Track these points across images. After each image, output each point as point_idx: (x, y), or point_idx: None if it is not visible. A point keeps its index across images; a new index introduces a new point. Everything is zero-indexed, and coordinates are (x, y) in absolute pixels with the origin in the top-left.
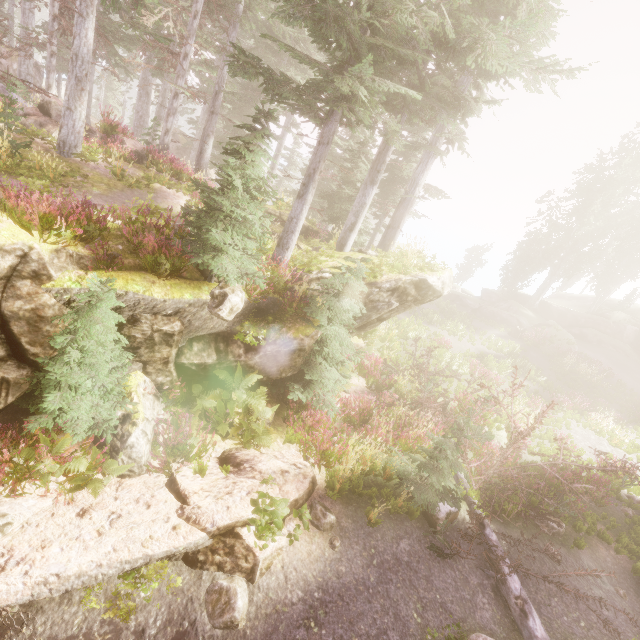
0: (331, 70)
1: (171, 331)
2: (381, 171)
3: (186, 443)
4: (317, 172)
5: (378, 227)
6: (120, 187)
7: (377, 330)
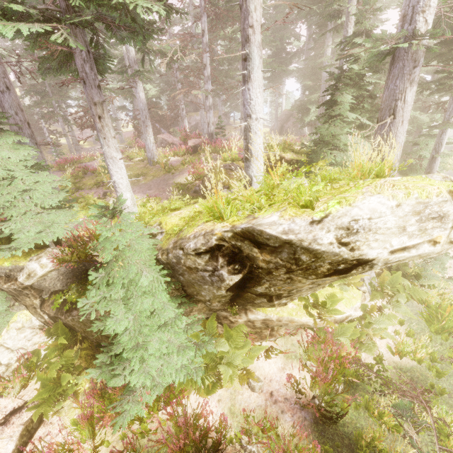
0: (50, 4)
1: (13, 288)
2: (249, 56)
3: (30, 376)
4: (97, 120)
5: (445, 120)
6: (160, 175)
7: (330, 303)
